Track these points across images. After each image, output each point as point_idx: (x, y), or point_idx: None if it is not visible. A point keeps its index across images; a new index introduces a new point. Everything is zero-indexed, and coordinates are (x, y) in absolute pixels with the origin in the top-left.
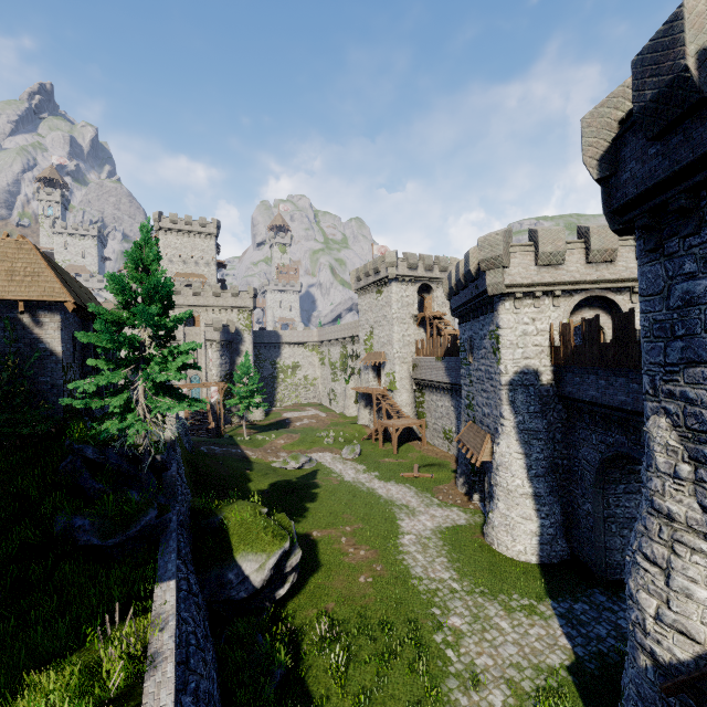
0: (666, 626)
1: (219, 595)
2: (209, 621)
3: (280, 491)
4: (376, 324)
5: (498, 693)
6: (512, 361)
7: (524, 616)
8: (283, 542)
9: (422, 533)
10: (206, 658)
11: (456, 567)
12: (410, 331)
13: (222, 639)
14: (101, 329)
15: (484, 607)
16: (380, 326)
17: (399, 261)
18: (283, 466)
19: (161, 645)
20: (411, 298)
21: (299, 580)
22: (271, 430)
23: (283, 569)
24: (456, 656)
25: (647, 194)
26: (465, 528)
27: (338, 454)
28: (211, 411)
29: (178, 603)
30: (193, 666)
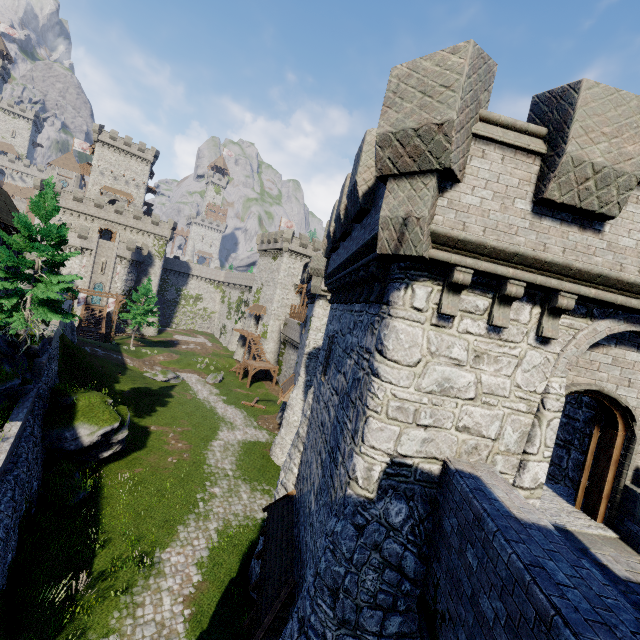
0: (282, 486)
1: (56, 445)
2: (45, 461)
3: (140, 394)
4: (266, 283)
5: (216, 524)
6: (314, 340)
7: (260, 494)
8: (114, 422)
9: (231, 441)
10: (30, 467)
11: (239, 464)
12: (289, 296)
13: (51, 471)
14: (6, 253)
15: (240, 486)
16: (268, 285)
17: (294, 239)
18: (152, 377)
19: (1, 447)
20: (297, 271)
21: (125, 453)
22: (157, 346)
23: (110, 440)
24: (204, 505)
25: (329, 276)
26: (262, 444)
27: (204, 378)
28: (107, 318)
29: (21, 437)
30: (20, 466)
